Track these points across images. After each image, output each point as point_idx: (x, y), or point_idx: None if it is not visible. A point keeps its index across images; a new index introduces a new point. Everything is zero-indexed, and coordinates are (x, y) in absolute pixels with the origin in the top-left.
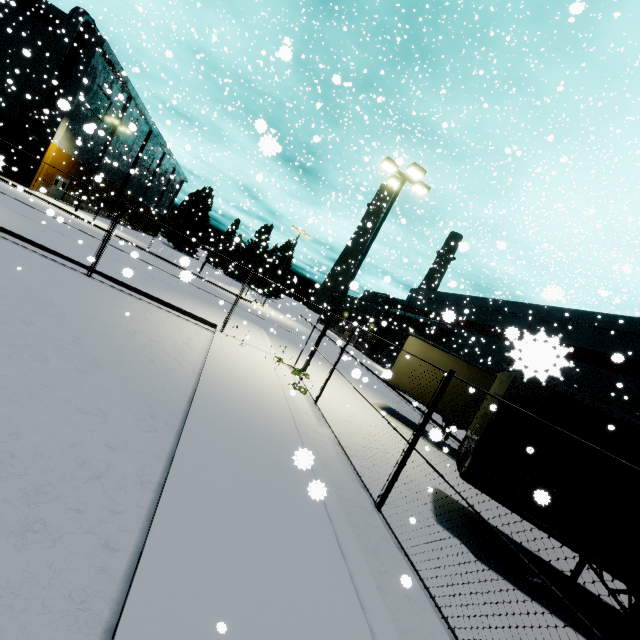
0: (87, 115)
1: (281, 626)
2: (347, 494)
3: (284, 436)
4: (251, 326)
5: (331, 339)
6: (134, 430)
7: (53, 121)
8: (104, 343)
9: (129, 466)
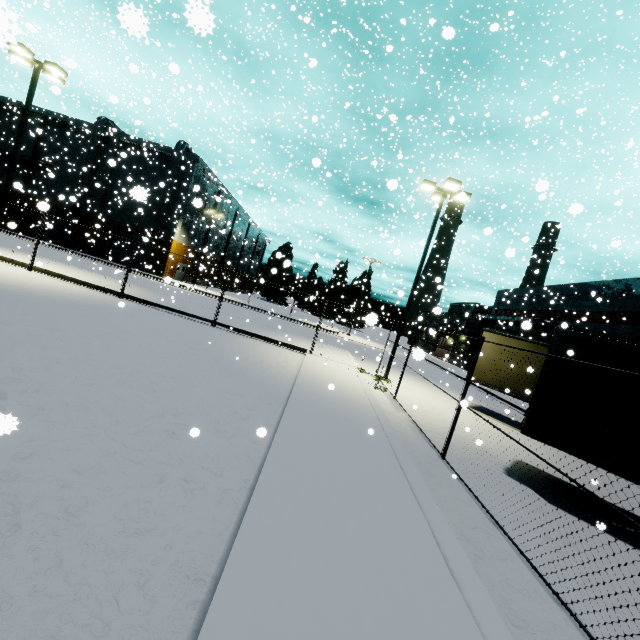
0: (193, 213)
1: (351, 480)
2: (415, 448)
3: (362, 412)
4: (337, 349)
5: None
6: (259, 402)
7: (173, 224)
8: (232, 362)
9: (259, 416)
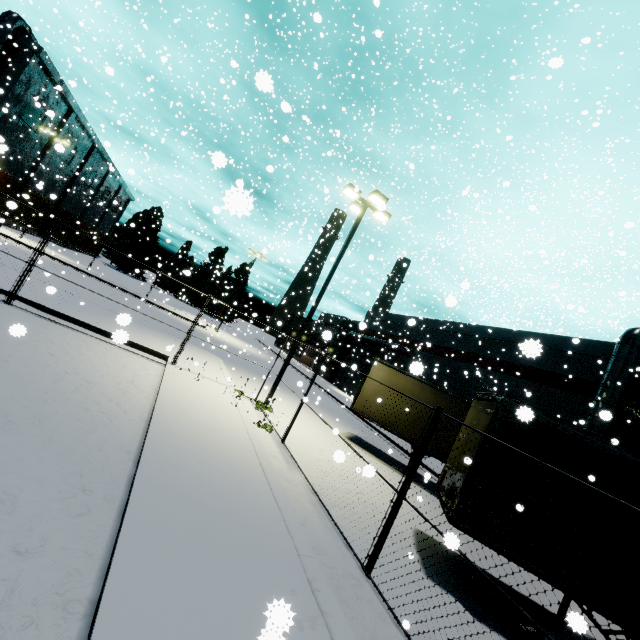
0: (18, 124)
1: None
2: (331, 560)
3: (254, 493)
4: (206, 355)
5: (290, 363)
6: (57, 517)
7: None
8: (22, 391)
9: (46, 580)
